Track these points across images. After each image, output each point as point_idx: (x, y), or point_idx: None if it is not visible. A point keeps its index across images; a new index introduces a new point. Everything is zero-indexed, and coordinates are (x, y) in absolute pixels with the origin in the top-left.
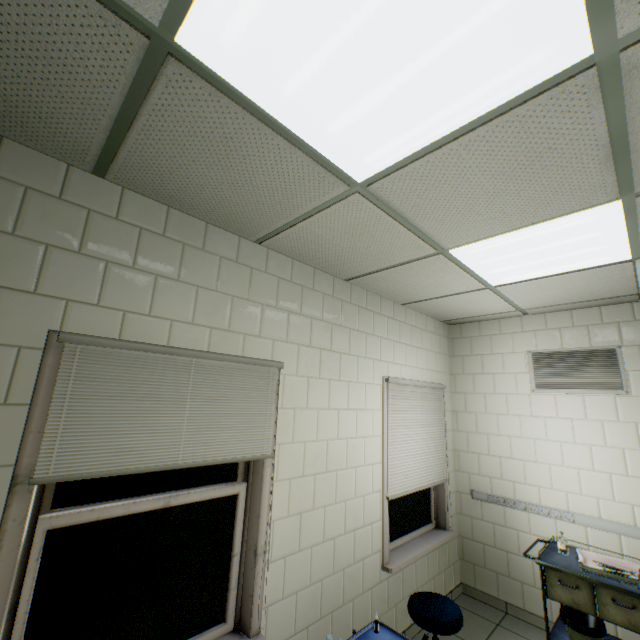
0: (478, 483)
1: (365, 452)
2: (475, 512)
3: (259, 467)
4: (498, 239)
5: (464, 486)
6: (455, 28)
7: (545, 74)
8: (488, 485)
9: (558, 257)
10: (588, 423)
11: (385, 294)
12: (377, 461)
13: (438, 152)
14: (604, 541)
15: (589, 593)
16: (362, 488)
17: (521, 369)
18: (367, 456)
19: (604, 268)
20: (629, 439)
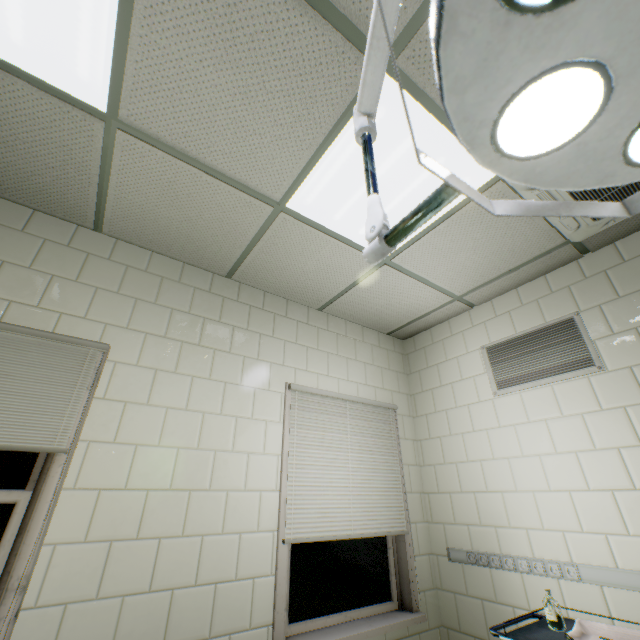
0: (455, 536)
1: (248, 473)
2: (457, 583)
3: (50, 467)
4: (316, 172)
5: (440, 544)
6: None
7: None
8: (467, 537)
9: (409, 190)
10: (566, 421)
11: (287, 294)
12: (271, 488)
13: (133, 44)
14: (634, 610)
15: None
16: (238, 522)
17: (479, 370)
18: (252, 478)
19: None
20: (622, 432)
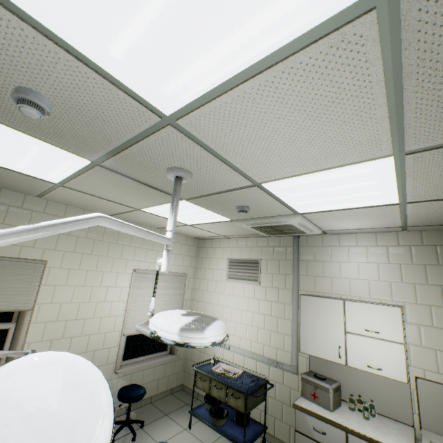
0: None
1: (111, 310)
2: None
3: (24, 315)
4: (156, 207)
5: None
6: (29, 151)
7: (82, 165)
8: None
9: (197, 216)
10: (244, 298)
11: (140, 223)
12: (121, 315)
13: (77, 179)
14: (239, 359)
15: (209, 383)
16: (105, 329)
17: (224, 267)
18: (112, 312)
19: (226, 222)
20: (256, 307)
